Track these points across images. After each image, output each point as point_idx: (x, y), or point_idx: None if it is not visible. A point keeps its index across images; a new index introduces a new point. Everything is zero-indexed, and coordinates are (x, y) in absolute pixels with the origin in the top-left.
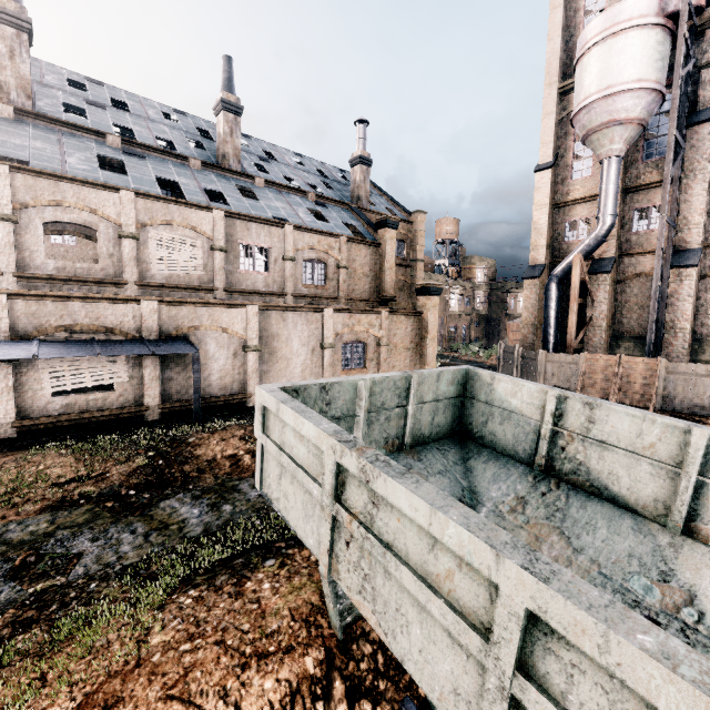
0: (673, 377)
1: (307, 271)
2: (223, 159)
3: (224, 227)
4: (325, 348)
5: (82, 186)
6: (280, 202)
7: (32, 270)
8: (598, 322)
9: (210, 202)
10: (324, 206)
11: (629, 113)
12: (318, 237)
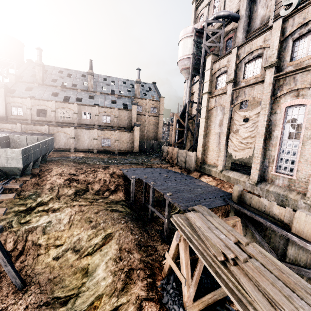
0: (179, 154)
1: (104, 118)
2: (88, 88)
3: (78, 108)
4: (94, 139)
5: (44, 101)
6: (101, 99)
7: (34, 119)
8: (189, 137)
9: (75, 101)
10: (121, 98)
11: (186, 66)
12: (107, 109)
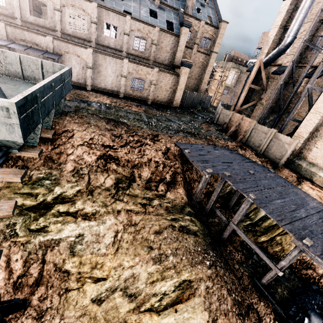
0: (255, 131)
1: (136, 42)
2: None
3: (97, 12)
4: (122, 77)
5: None
6: (135, 3)
7: (26, 19)
8: (263, 102)
9: None
10: (164, 9)
11: None
12: (143, 25)
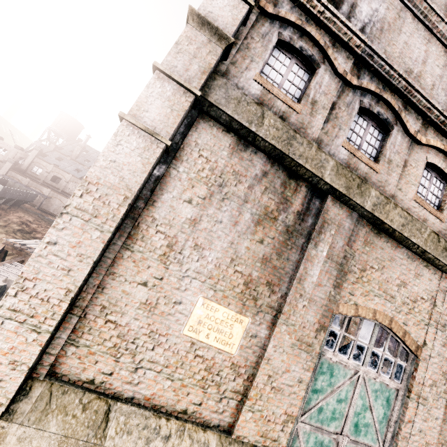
0: None
1: None
2: None
3: None
4: None
5: (64, 172)
6: None
7: (46, 181)
8: None
9: None
10: None
11: None
12: None
